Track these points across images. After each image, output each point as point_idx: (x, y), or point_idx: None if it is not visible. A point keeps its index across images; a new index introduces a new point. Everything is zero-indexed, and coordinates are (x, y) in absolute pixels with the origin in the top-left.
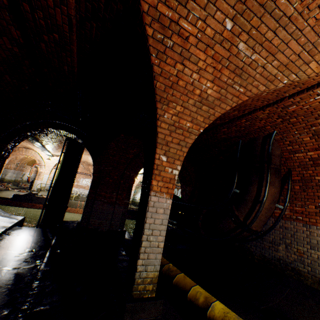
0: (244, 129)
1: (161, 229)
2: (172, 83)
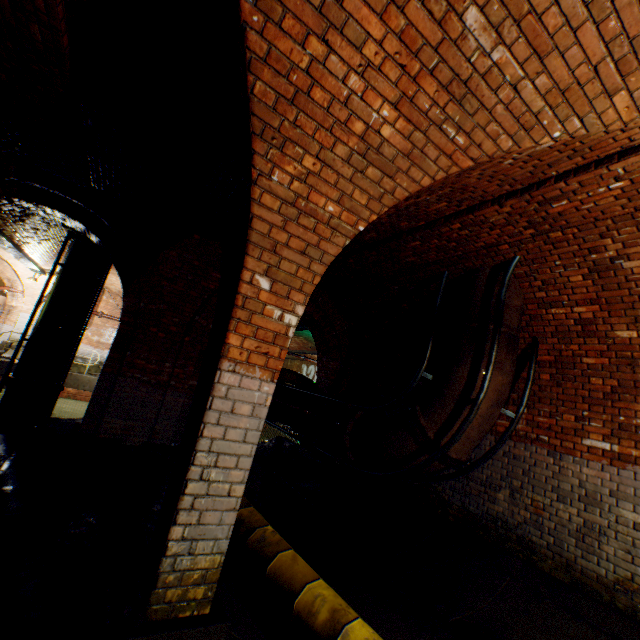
0: (457, 246)
1: (241, 452)
2: (295, 90)
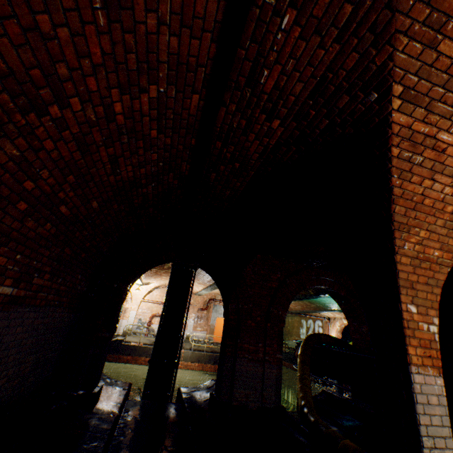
0: None
1: (443, 434)
2: (414, 203)
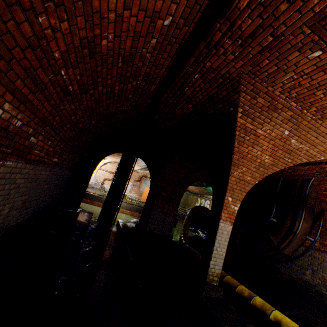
0: (286, 172)
1: (224, 244)
2: (243, 155)
